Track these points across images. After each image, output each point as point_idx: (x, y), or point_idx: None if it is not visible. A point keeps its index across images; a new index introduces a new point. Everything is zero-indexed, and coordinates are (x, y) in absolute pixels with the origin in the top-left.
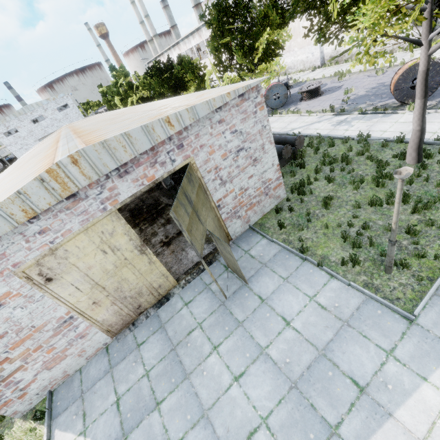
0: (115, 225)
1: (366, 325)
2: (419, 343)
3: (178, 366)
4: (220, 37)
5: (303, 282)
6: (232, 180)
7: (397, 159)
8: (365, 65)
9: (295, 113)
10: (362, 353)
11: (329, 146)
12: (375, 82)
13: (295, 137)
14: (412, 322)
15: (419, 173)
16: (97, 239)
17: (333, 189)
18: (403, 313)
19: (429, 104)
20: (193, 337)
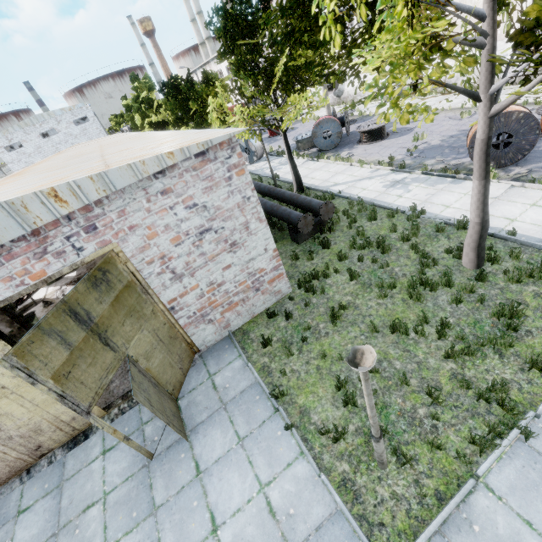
0: None
1: None
2: None
3: None
4: (232, 54)
5: (261, 453)
6: (194, 273)
7: (451, 256)
8: (394, 123)
9: (345, 160)
10: None
11: (370, 218)
12: (456, 128)
13: (321, 204)
14: None
15: (473, 288)
16: None
17: (354, 291)
18: None
19: (517, 171)
20: (88, 518)
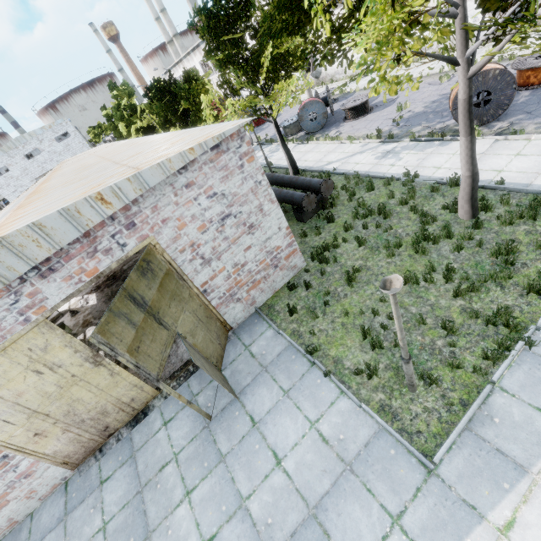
0: (48, 338)
1: (373, 472)
2: (435, 507)
3: (141, 518)
4: (217, 50)
5: (306, 399)
6: (220, 256)
7: (448, 212)
8: (384, 95)
9: (334, 139)
10: (362, 516)
11: (368, 189)
12: (437, 93)
13: (321, 182)
14: (432, 472)
15: (471, 235)
16: (23, 359)
17: (364, 255)
18: (420, 459)
19: (499, 126)
20: (165, 474)
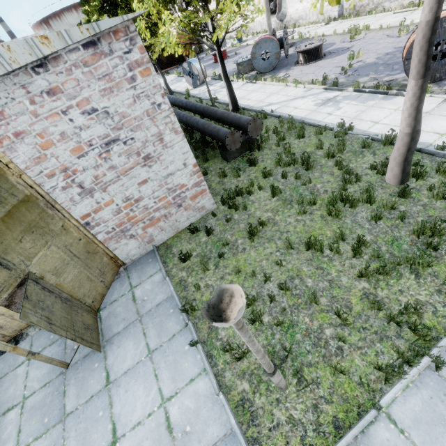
0: None
1: None
2: None
3: None
4: None
5: (167, 367)
6: (106, 187)
7: (375, 172)
8: (322, 2)
9: (281, 81)
10: None
11: (298, 136)
12: (393, 46)
13: (250, 120)
14: None
15: (394, 205)
16: None
17: (275, 207)
18: None
19: None
20: (6, 420)
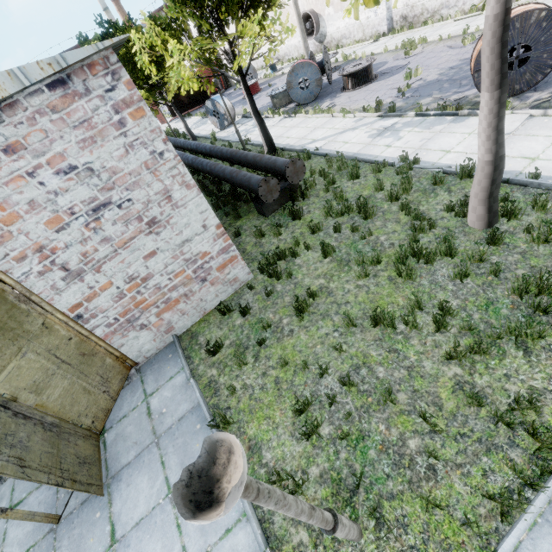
0: None
1: None
2: None
3: None
4: None
5: None
6: (100, 266)
7: (453, 215)
8: (355, 3)
9: (326, 111)
10: None
11: (351, 177)
12: (458, 58)
13: (287, 162)
14: None
15: (483, 255)
16: None
17: (328, 271)
18: None
19: (536, 97)
20: None
